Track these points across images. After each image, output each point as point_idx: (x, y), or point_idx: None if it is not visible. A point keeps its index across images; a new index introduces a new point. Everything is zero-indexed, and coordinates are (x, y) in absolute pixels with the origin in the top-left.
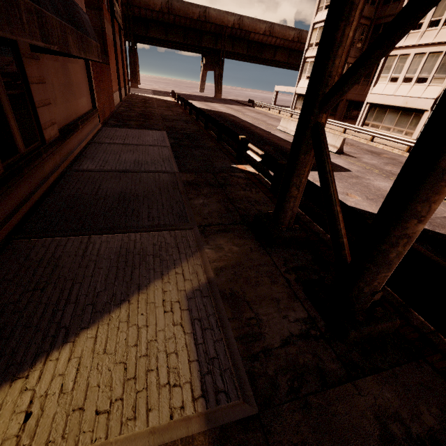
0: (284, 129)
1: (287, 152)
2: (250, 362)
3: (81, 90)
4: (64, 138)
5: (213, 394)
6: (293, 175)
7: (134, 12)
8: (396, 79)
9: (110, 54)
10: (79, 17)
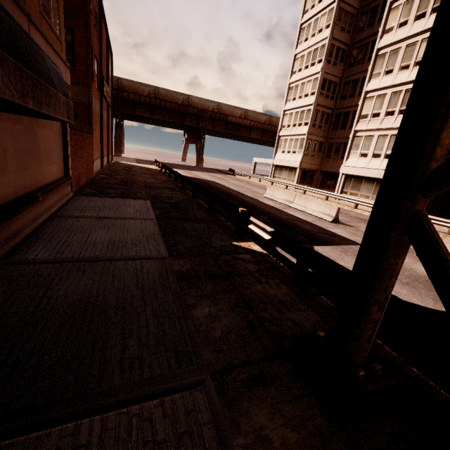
0: (272, 197)
1: (284, 222)
2: None
3: (51, 157)
4: (7, 216)
5: None
6: (375, 288)
7: (124, 95)
8: (365, 154)
9: (95, 126)
10: (38, 60)
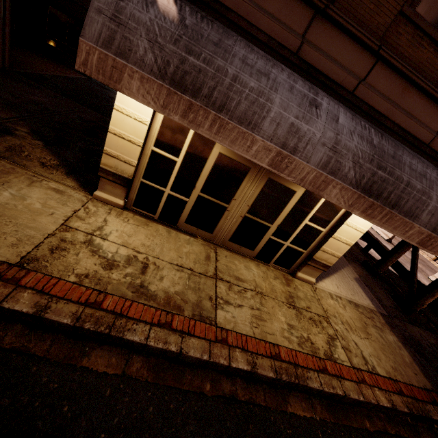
0: None
1: None
2: (382, 305)
3: None
4: None
5: (375, 306)
6: (397, 253)
7: None
8: None
9: None
10: None
